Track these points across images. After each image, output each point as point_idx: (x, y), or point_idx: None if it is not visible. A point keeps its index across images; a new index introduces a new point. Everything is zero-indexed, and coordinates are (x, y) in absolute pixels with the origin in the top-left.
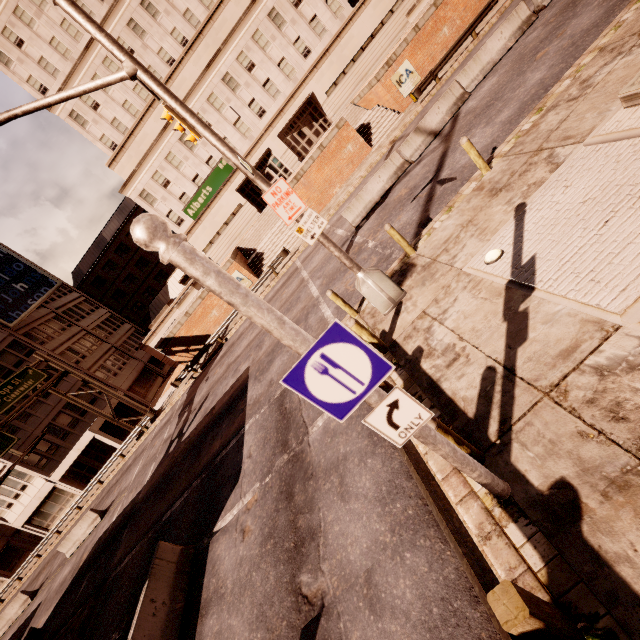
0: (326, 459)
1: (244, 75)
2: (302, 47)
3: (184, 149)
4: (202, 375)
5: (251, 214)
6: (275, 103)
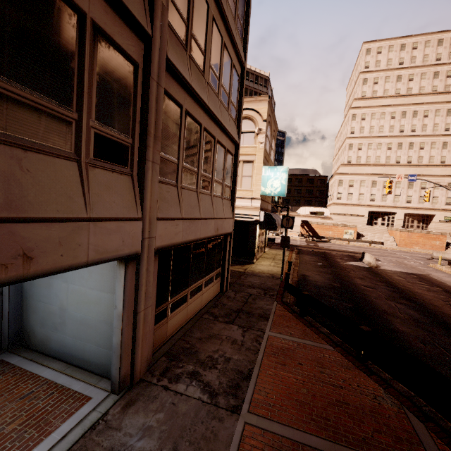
0: (428, 270)
1: (418, 188)
2: (448, 201)
3: (370, 184)
4: (316, 242)
5: (363, 222)
6: (417, 204)
